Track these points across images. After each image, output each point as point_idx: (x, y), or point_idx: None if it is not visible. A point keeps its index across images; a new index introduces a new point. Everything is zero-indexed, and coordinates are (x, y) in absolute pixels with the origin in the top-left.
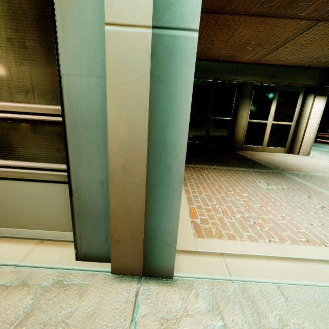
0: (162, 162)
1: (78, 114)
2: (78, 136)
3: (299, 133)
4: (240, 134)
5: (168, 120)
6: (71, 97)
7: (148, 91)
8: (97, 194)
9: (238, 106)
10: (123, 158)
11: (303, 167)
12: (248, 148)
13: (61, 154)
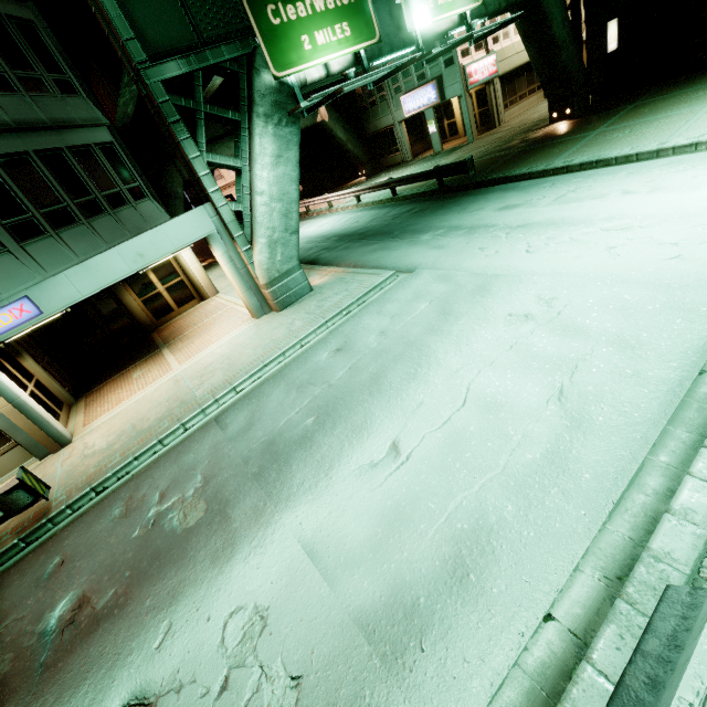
0: (39, 421)
1: (6, 427)
2: (11, 432)
3: (194, 282)
4: (144, 317)
5: (31, 414)
6: (1, 426)
7: (20, 413)
8: (29, 440)
9: (117, 296)
10: (28, 427)
11: (187, 327)
12: (164, 321)
13: (8, 440)
